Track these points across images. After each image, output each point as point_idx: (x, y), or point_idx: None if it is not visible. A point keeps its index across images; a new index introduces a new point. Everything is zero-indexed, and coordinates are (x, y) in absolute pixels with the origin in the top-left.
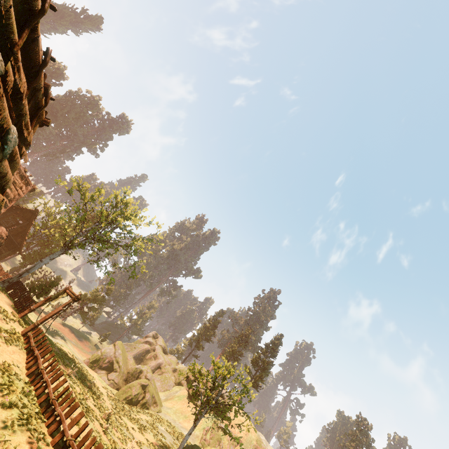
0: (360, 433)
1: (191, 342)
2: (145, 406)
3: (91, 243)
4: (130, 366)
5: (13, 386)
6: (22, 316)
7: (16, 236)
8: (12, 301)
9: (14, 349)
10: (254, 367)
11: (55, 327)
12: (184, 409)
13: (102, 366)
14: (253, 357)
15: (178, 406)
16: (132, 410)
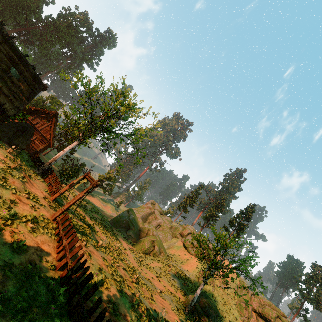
0: (315, 275)
1: (179, 207)
2: (156, 255)
3: (100, 133)
4: (140, 225)
5: (33, 308)
6: (53, 198)
7: (46, 133)
8: (46, 185)
9: (42, 238)
10: (231, 228)
11: (86, 198)
12: (182, 256)
13: (121, 226)
14: (231, 220)
15: (177, 253)
16: (148, 259)
